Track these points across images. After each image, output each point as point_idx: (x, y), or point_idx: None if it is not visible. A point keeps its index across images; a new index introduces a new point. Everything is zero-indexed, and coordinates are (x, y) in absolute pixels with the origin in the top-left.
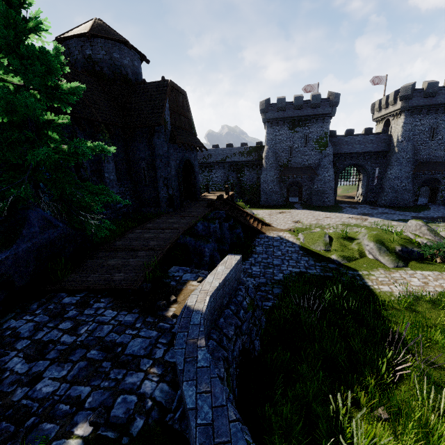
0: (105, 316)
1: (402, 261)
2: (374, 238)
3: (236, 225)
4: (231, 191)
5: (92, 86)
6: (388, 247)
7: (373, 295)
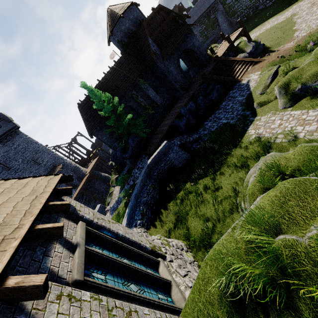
0: (146, 161)
1: (290, 102)
2: (283, 81)
3: (211, 91)
4: (241, 27)
5: (126, 59)
6: (288, 89)
7: (241, 138)
